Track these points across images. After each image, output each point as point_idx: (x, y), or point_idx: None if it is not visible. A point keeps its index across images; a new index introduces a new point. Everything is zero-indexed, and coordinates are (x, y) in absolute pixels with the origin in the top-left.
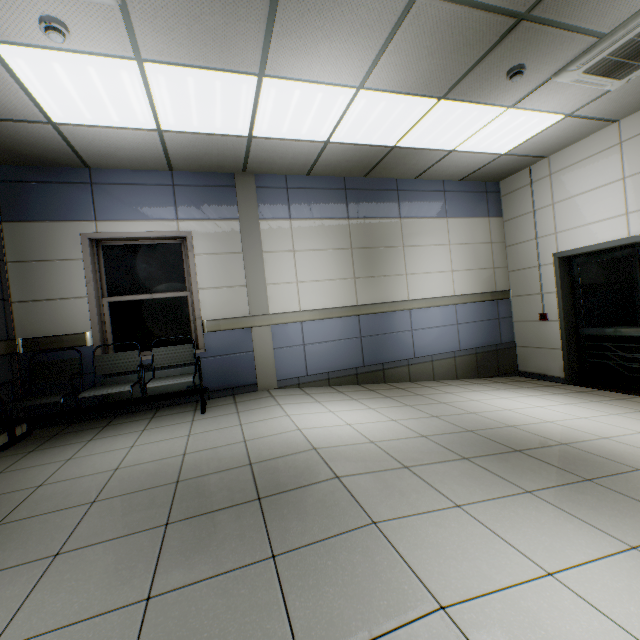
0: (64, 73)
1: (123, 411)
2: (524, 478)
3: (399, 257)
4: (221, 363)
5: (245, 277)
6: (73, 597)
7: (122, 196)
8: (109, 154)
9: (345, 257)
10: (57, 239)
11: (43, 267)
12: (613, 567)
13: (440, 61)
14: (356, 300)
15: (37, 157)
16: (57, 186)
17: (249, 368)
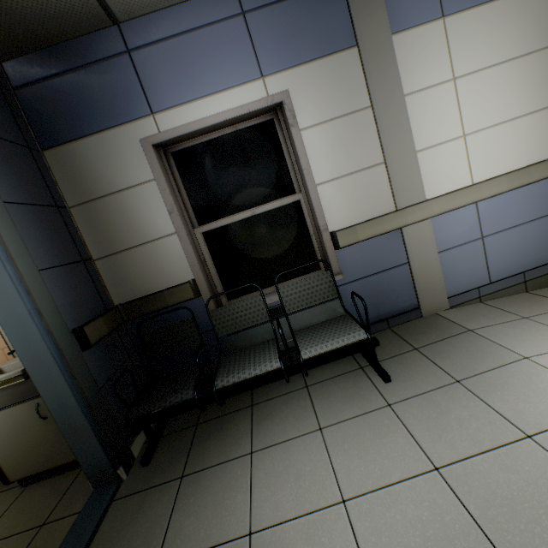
0: None
1: None
2: None
3: None
4: (365, 288)
5: (381, 148)
6: None
7: (175, 60)
8: None
9: (545, 65)
10: (114, 158)
11: (111, 204)
12: None
13: None
14: None
15: (40, 20)
16: (86, 72)
17: (404, 287)
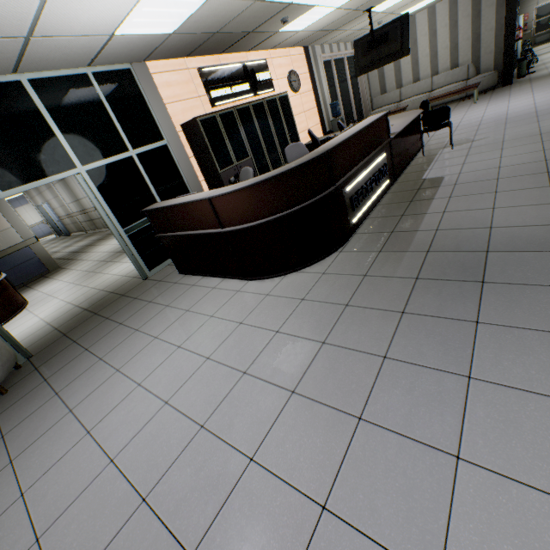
0: None
1: None
2: None
3: None
4: None
5: None
6: None
7: None
8: None
9: None
10: None
11: None
12: None
13: None
14: None
15: None
16: None
17: None
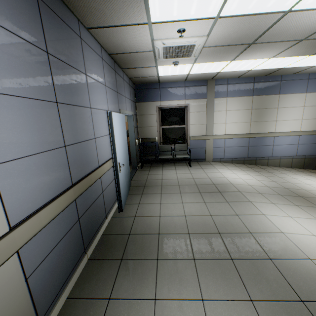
0: (170, 68)
1: (164, 162)
2: (297, 203)
3: (274, 113)
4: (194, 151)
5: (206, 121)
6: (190, 199)
7: (168, 92)
8: (168, 80)
9: (248, 113)
10: (149, 108)
11: (145, 117)
12: (307, 220)
13: (311, 49)
14: (249, 131)
15: (147, 82)
16: (150, 90)
17: (203, 153)
